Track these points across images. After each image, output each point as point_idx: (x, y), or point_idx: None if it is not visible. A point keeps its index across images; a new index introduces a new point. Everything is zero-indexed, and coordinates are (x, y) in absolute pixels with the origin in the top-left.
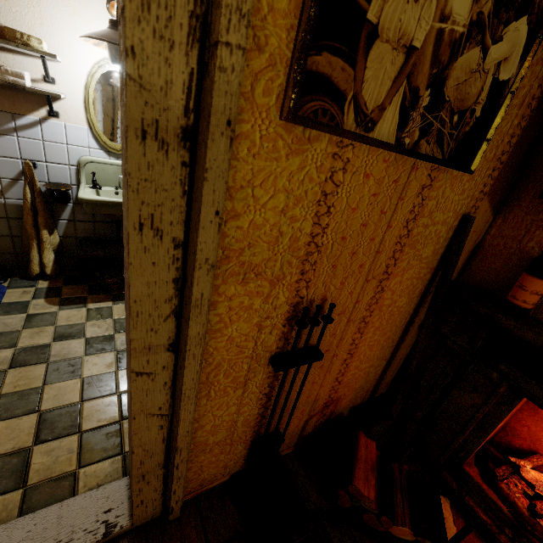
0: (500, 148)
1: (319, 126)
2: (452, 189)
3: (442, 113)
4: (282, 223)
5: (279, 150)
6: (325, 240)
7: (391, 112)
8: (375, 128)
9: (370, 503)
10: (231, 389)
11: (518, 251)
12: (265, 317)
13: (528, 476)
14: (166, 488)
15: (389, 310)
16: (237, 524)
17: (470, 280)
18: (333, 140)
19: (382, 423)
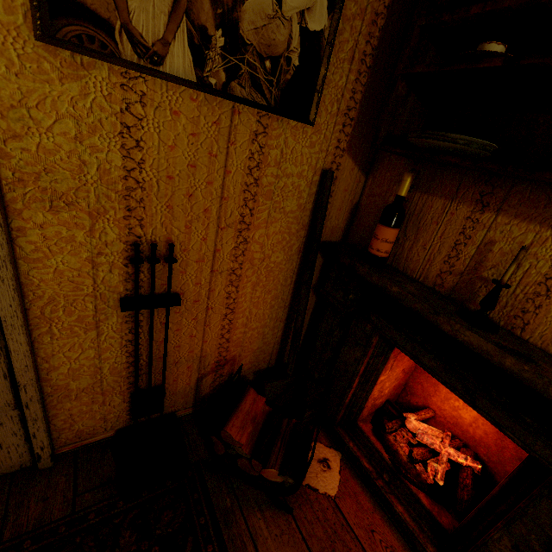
0: (343, 103)
1: (84, 51)
2: (297, 140)
3: (248, 56)
4: (81, 151)
5: (48, 73)
6: (146, 177)
7: (179, 48)
8: (165, 63)
9: (243, 448)
10: (80, 330)
11: (383, 207)
12: (96, 253)
13: (410, 426)
14: (29, 433)
15: (265, 266)
16: (112, 473)
17: (353, 240)
18: (116, 70)
19: (276, 382)
